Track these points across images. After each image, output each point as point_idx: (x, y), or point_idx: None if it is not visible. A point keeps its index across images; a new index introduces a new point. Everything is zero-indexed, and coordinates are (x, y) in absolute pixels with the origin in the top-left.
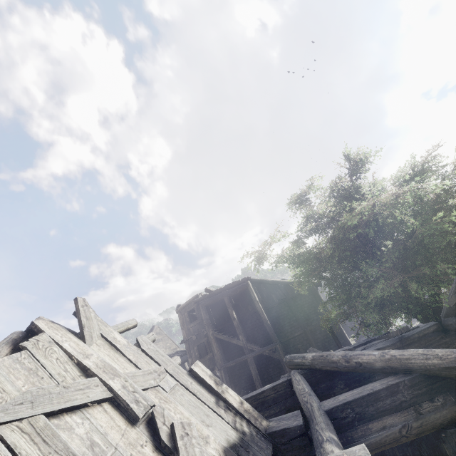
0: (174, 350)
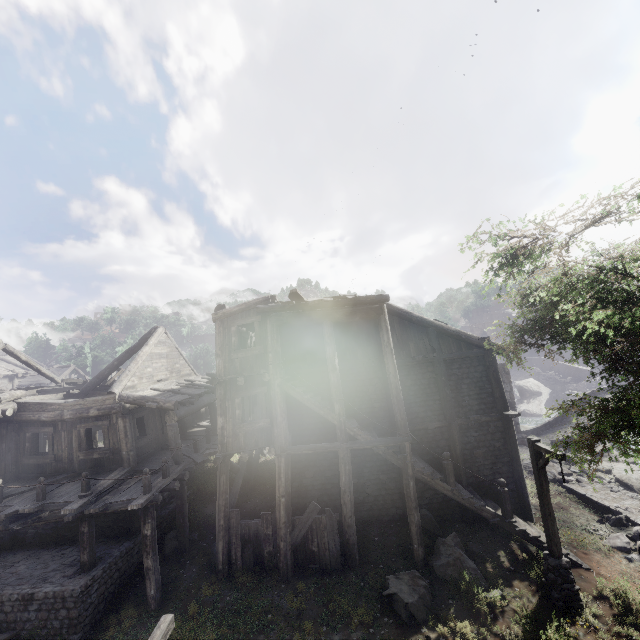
0: (185, 377)
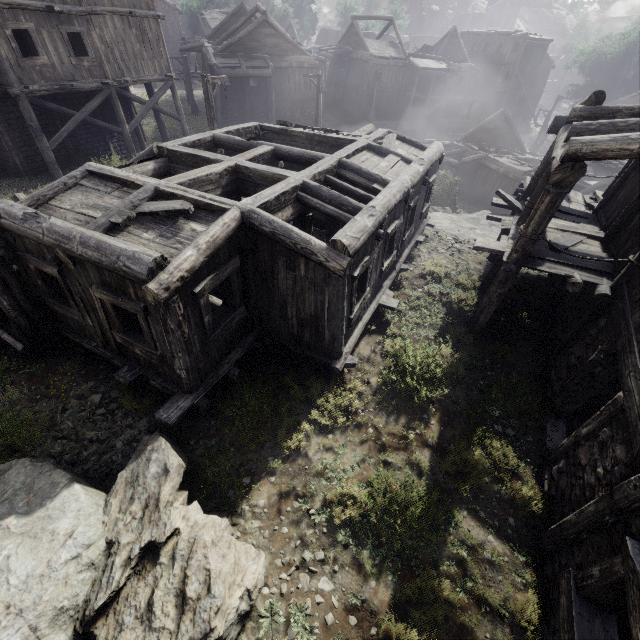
0: None
